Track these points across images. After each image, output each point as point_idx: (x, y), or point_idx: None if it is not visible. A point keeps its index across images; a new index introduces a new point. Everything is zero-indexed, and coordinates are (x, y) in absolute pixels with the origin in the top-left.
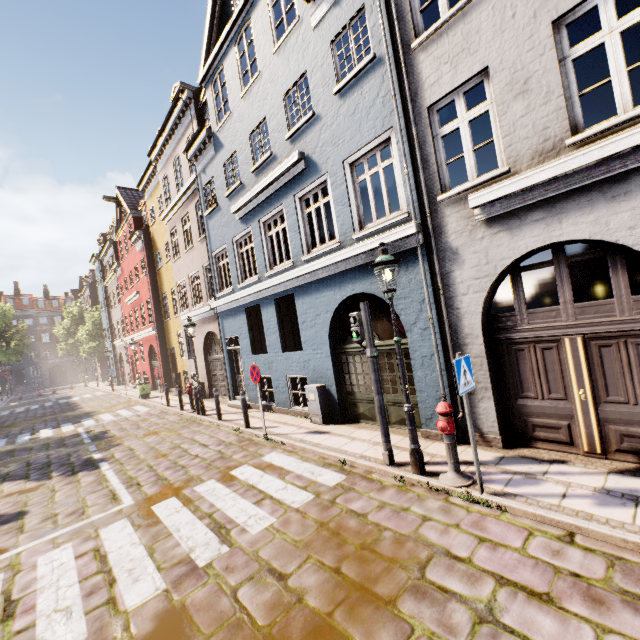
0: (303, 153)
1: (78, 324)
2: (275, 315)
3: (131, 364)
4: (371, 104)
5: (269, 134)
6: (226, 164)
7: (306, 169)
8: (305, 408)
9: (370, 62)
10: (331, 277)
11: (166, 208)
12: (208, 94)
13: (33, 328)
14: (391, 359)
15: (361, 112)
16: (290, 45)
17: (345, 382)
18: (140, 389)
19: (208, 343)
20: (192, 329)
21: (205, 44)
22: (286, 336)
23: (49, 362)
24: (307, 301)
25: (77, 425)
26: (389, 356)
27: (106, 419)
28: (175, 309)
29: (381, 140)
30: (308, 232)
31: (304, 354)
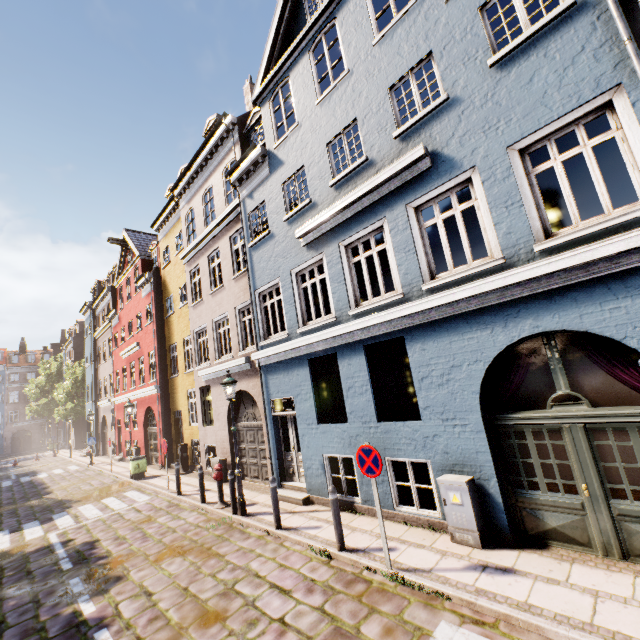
0: (426, 149)
1: (54, 381)
2: (365, 368)
3: (117, 430)
4: (567, 64)
5: (362, 137)
6: (285, 184)
7: (431, 168)
8: (424, 512)
9: (564, 12)
10: (484, 310)
11: (187, 246)
12: (264, 111)
13: (1, 386)
14: (625, 439)
15: (545, 78)
16: (402, 29)
17: (509, 473)
18: (134, 466)
19: (234, 405)
20: (231, 388)
21: (266, 58)
22: (379, 398)
23: (13, 426)
24: (431, 346)
25: (47, 526)
26: (619, 434)
27: (90, 515)
28: (186, 363)
29: (590, 108)
30: (429, 251)
31: (424, 426)
